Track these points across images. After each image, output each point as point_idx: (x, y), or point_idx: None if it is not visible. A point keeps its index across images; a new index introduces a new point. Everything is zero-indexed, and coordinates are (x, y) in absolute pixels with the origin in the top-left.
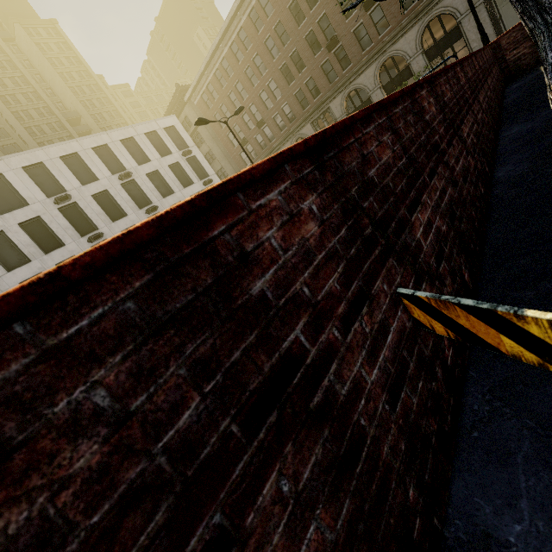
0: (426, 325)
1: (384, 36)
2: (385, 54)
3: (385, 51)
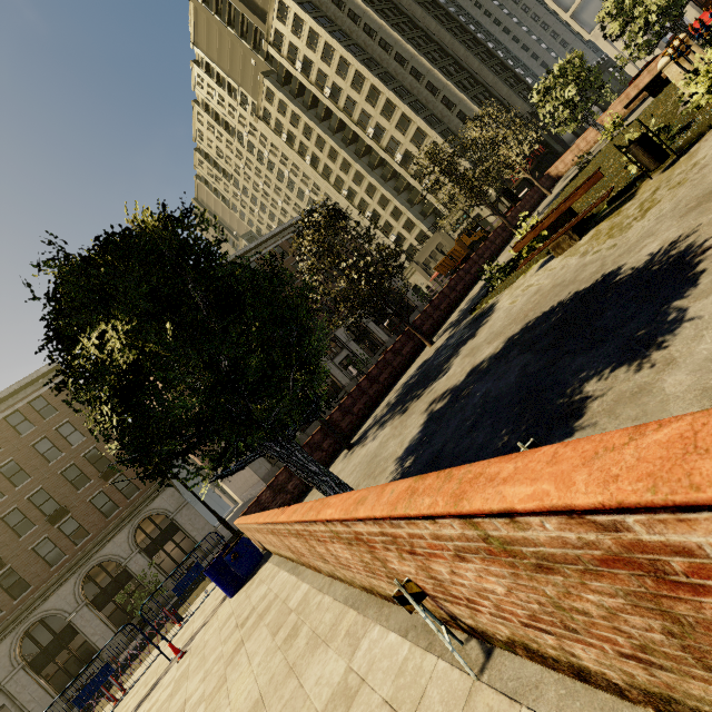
0: None
1: (84, 545)
2: (88, 563)
3: (89, 559)
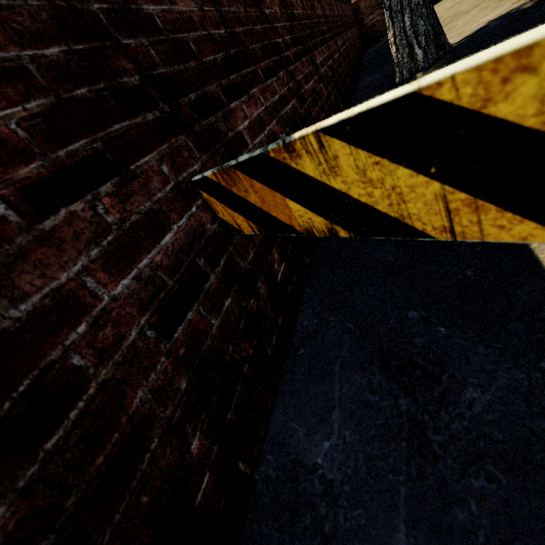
0: (234, 226)
1: None
2: None
3: None
